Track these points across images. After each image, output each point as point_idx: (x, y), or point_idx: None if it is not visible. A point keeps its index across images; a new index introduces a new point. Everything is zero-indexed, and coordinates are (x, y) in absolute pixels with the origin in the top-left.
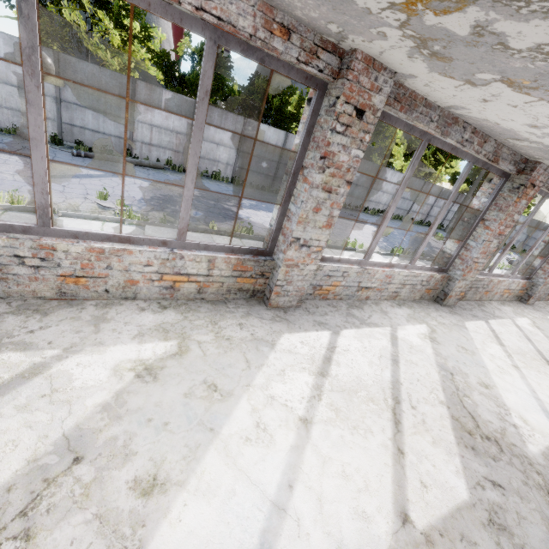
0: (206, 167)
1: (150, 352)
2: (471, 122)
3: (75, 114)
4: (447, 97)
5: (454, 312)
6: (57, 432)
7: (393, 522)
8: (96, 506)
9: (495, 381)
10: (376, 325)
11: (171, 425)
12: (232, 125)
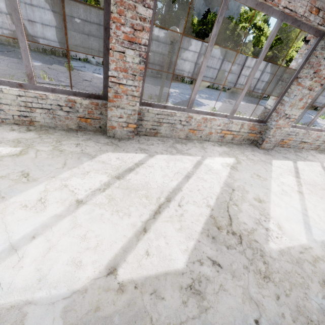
0: (177, 75)
1: (228, 161)
2: None
3: None
4: None
5: None
6: (221, 181)
7: None
8: (248, 202)
9: None
10: (312, 161)
11: (253, 185)
12: (194, 47)
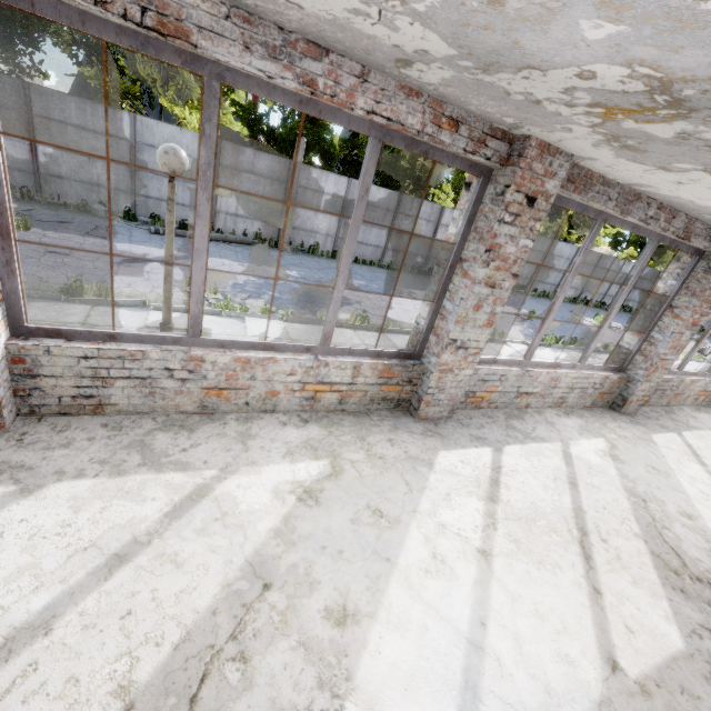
0: (301, 240)
1: (305, 473)
2: (657, 197)
3: (150, 184)
4: (631, 177)
5: (636, 422)
6: (240, 558)
7: (601, 669)
8: (297, 633)
9: (699, 510)
10: (543, 440)
11: (346, 553)
12: (334, 188)
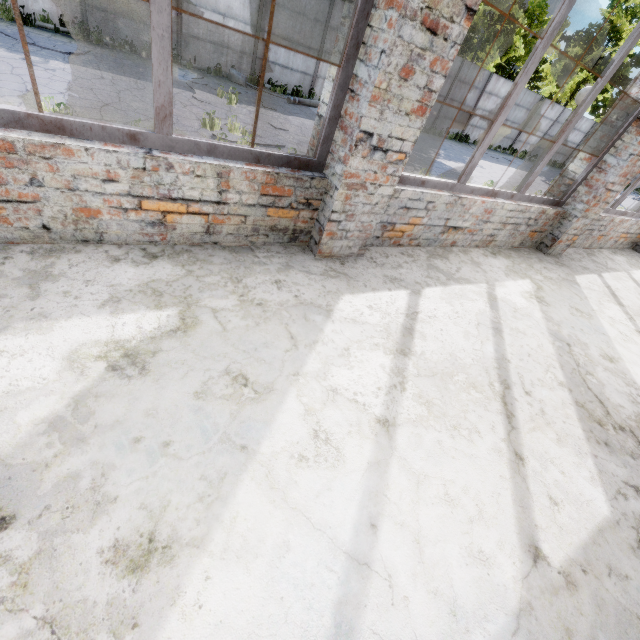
0: None
1: None
2: None
3: (269, 46)
4: None
5: None
6: None
7: None
8: None
9: None
10: None
11: None
12: None
